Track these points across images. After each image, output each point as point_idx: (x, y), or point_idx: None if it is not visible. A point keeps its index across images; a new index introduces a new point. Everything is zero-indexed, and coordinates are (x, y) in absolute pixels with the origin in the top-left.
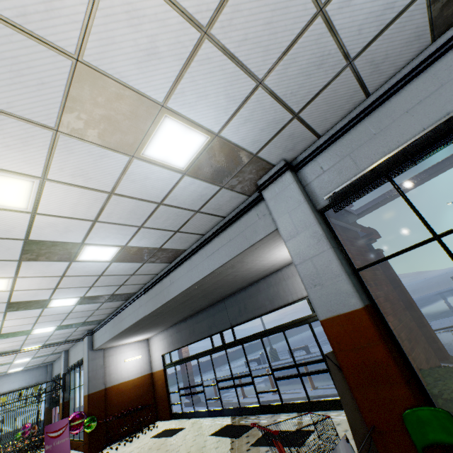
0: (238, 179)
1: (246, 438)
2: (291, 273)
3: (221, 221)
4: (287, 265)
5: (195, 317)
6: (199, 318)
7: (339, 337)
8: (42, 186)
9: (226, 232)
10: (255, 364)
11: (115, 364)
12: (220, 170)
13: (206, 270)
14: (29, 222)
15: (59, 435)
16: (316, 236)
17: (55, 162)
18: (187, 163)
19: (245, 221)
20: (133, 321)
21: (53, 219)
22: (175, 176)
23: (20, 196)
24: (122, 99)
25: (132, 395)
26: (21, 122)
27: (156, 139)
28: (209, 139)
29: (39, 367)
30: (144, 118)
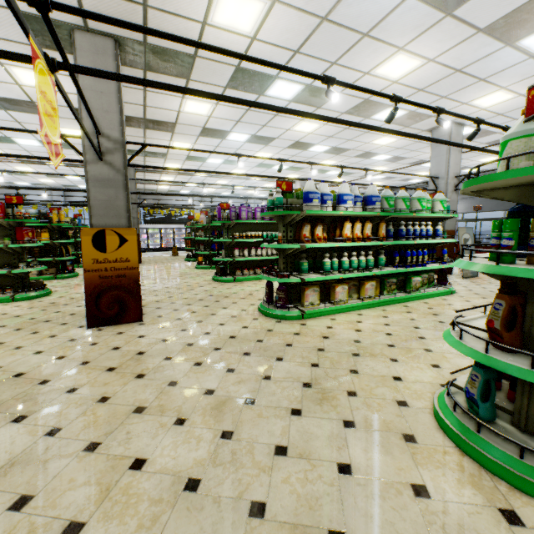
0: None
1: None
2: None
3: None
4: None
5: None
6: None
7: None
8: None
9: None
10: None
11: None
12: None
13: None
14: None
15: None
16: None
17: None
18: None
19: None
20: None
21: None
22: None
23: None
24: None
25: None
26: None
27: None
28: None
29: None
30: None
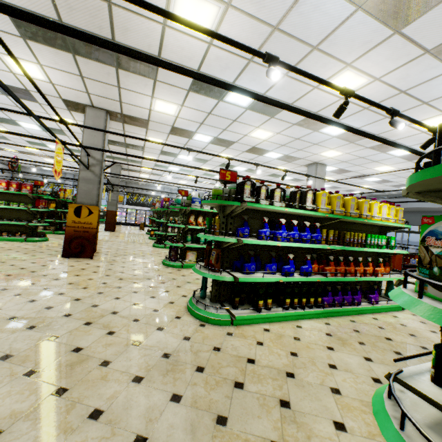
0: None
1: None
2: None
3: None
4: None
5: None
6: None
7: None
8: None
9: None
10: None
11: None
12: None
13: None
14: None
15: None
16: None
17: None
18: None
19: None
20: None
21: None
22: None
23: None
24: None
25: None
26: None
27: None
28: None
29: None
30: None
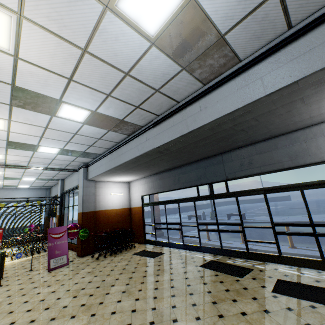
0: None
1: (255, 281)
2: None
3: None
4: None
5: (182, 168)
6: (187, 169)
7: None
8: None
9: None
10: (194, 219)
11: (103, 195)
12: None
13: (284, 80)
14: None
15: (59, 237)
16: None
17: None
18: None
19: None
20: (136, 155)
21: None
22: None
23: None
24: None
25: (114, 220)
26: None
27: None
28: None
29: (41, 188)
30: None
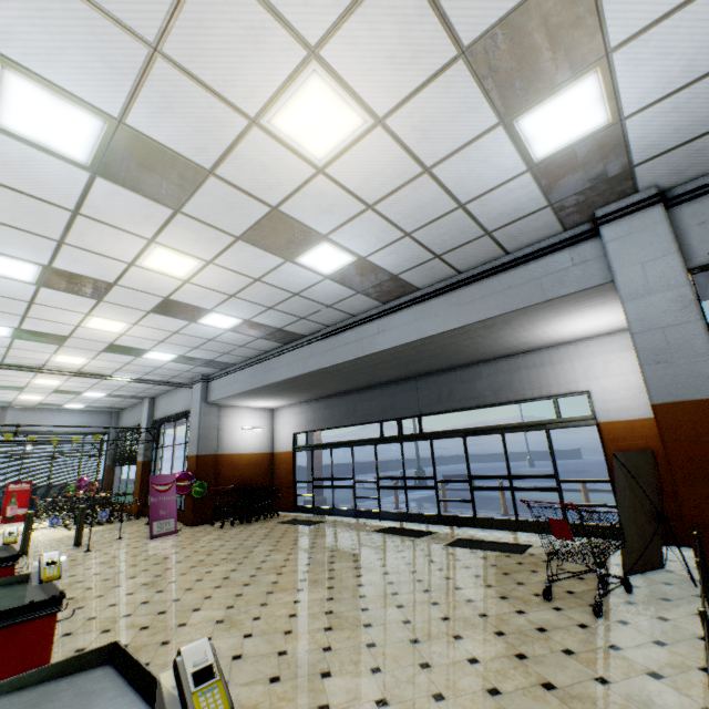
0: (578, 199)
1: (433, 540)
2: (540, 361)
3: (498, 258)
4: (538, 349)
5: (361, 393)
6: (369, 395)
7: (676, 426)
8: (368, 132)
9: (504, 275)
10: (387, 483)
11: (230, 429)
12: (573, 177)
13: (452, 323)
14: (302, 183)
15: (165, 491)
16: (682, 302)
17: (416, 100)
18: (549, 152)
19: (547, 265)
20: (294, 374)
21: (330, 188)
22: (516, 169)
23: (331, 139)
24: (575, 28)
25: (246, 472)
26: (439, 27)
27: (552, 103)
28: (608, 123)
29: (101, 411)
30: (569, 66)
